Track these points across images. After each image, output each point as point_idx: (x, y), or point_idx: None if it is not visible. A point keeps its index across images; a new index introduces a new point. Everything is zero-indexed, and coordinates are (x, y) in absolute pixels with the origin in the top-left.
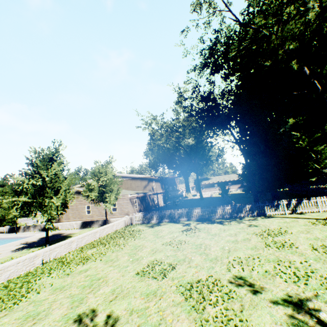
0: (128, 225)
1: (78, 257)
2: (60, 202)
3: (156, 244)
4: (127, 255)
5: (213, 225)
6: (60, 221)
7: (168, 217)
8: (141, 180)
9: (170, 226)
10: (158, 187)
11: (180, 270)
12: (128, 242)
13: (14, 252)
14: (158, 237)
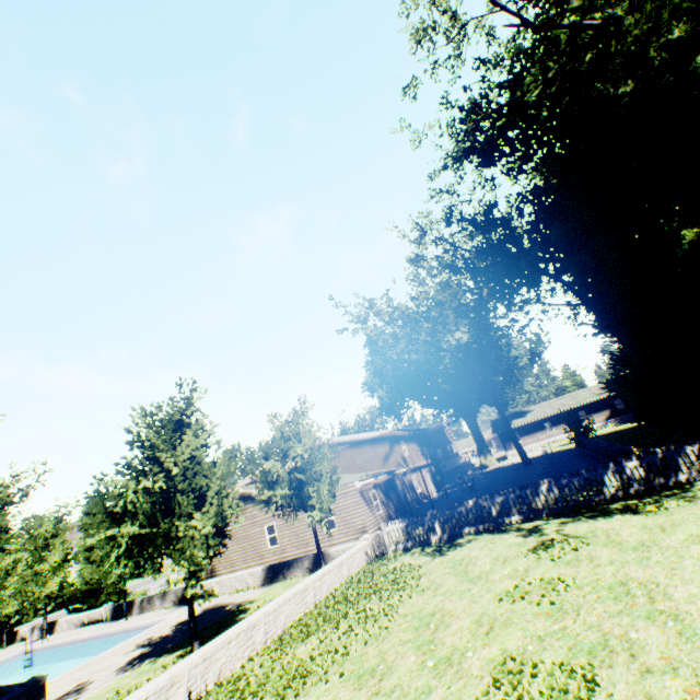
0: (375, 559)
1: (278, 672)
2: (209, 523)
3: (479, 602)
4: (412, 648)
5: (613, 519)
6: (215, 574)
7: (472, 521)
8: (374, 444)
9: (487, 542)
10: (414, 453)
11: (619, 688)
12: (395, 606)
13: (122, 673)
14: (472, 581)
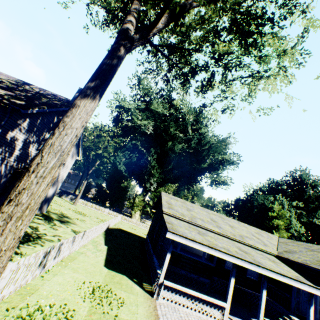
0: None
1: None
2: None
3: None
4: None
5: None
6: None
7: None
8: None
9: None
10: None
11: None
12: None
13: None
14: None
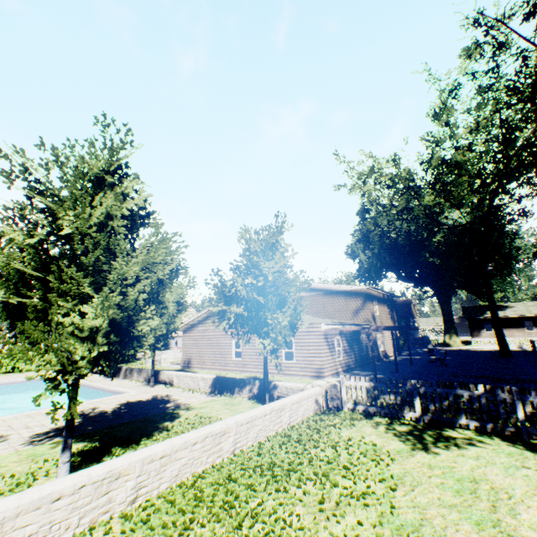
0: (325, 411)
1: None
2: (106, 314)
3: None
4: None
5: None
6: (190, 366)
7: (475, 413)
8: (347, 297)
9: (514, 462)
10: (383, 315)
11: None
12: None
13: (24, 445)
14: None
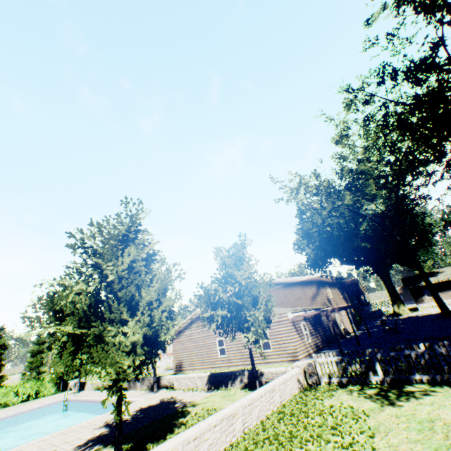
0: (307, 388)
1: None
2: (140, 332)
3: None
4: None
5: None
6: (182, 369)
7: (424, 368)
8: (303, 286)
9: None
10: (336, 297)
11: None
12: None
13: None
14: None
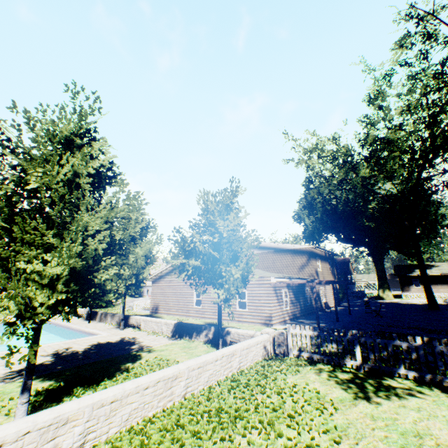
0: (272, 356)
1: None
2: (67, 263)
3: None
4: None
5: None
6: (157, 311)
7: (414, 364)
8: (293, 255)
9: None
10: (325, 271)
11: None
12: None
13: None
14: None
